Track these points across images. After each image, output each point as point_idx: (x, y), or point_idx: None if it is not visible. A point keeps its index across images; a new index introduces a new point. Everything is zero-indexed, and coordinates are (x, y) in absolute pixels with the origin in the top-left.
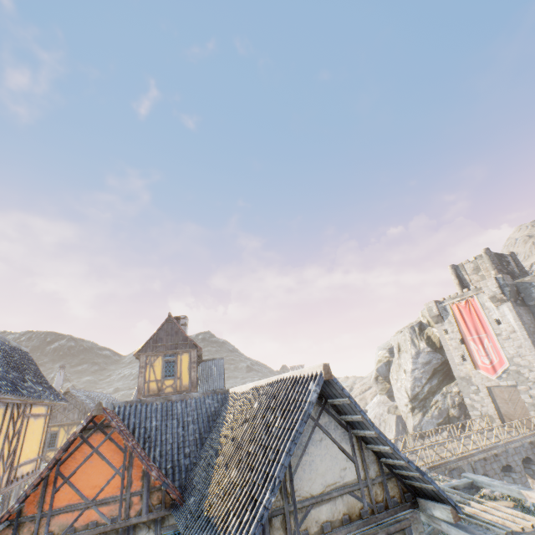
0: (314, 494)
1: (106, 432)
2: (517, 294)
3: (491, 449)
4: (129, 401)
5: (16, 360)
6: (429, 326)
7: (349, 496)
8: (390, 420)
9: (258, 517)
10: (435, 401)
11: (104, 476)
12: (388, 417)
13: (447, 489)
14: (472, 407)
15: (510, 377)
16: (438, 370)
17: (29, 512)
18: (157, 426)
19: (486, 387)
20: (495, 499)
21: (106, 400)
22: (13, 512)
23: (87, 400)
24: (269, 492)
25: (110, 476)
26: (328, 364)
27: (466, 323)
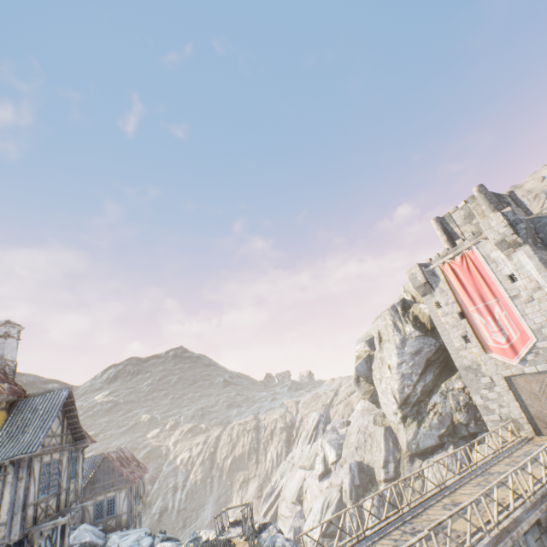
0: None
1: None
2: (535, 234)
3: (546, 497)
4: None
5: None
6: (414, 303)
7: None
8: (378, 435)
9: None
10: (433, 404)
11: None
12: (374, 430)
13: None
14: (486, 409)
15: (540, 359)
16: (432, 361)
17: None
18: None
19: (503, 378)
20: None
21: None
22: None
23: None
24: None
25: None
26: None
27: (465, 287)
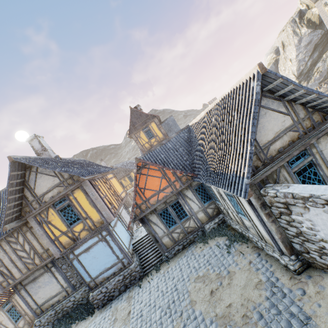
0: (269, 140)
1: (146, 167)
2: None
3: None
4: (144, 154)
5: (84, 164)
6: (308, 10)
7: (289, 132)
8: None
9: (248, 158)
10: (317, 69)
11: (158, 181)
12: None
13: None
14: None
15: None
16: (318, 44)
17: (140, 203)
18: (165, 157)
19: None
20: None
21: (129, 163)
22: (135, 204)
23: (122, 166)
24: (249, 147)
25: (160, 180)
26: (261, 63)
27: None
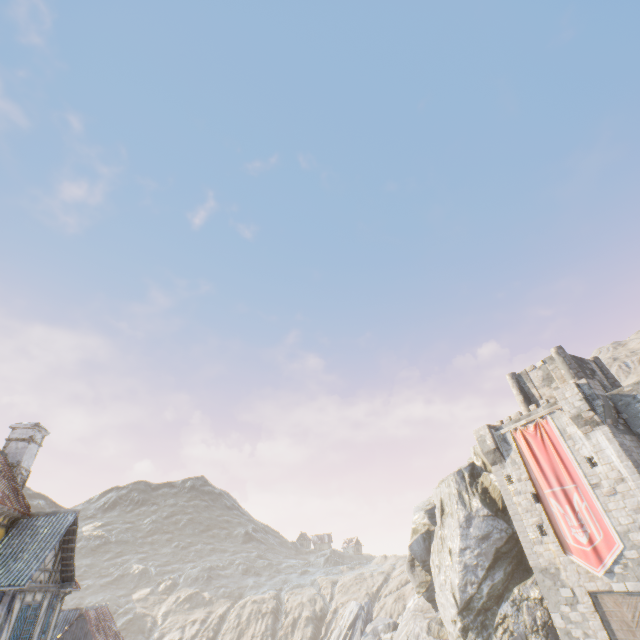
0: None
1: None
2: (615, 413)
3: None
4: None
5: None
6: (485, 471)
7: None
8: None
9: None
10: (503, 617)
11: None
12: None
13: None
14: (568, 636)
15: (629, 573)
16: (503, 552)
17: None
18: None
19: (588, 592)
20: None
21: None
22: None
23: None
24: None
25: None
26: None
27: (539, 463)
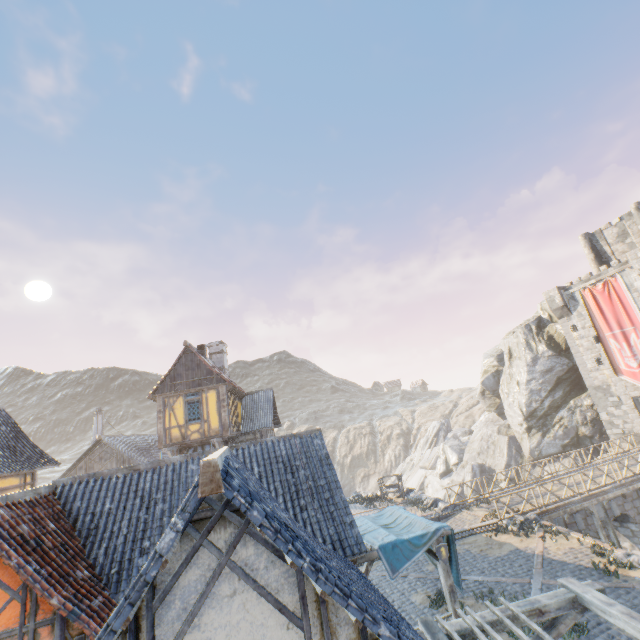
0: None
1: None
2: None
3: (634, 482)
4: (77, 477)
5: None
6: (551, 322)
7: None
8: (501, 443)
9: None
10: (560, 418)
11: None
12: (498, 439)
13: (523, 619)
14: (611, 424)
15: None
16: (563, 379)
17: None
18: (111, 510)
19: (631, 398)
20: (631, 567)
21: (154, 443)
22: None
23: (124, 448)
24: None
25: (4, 601)
26: (216, 462)
27: (603, 313)
